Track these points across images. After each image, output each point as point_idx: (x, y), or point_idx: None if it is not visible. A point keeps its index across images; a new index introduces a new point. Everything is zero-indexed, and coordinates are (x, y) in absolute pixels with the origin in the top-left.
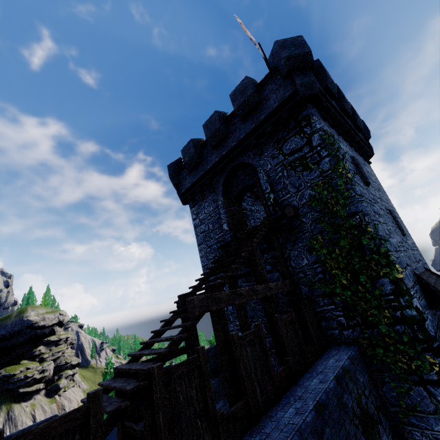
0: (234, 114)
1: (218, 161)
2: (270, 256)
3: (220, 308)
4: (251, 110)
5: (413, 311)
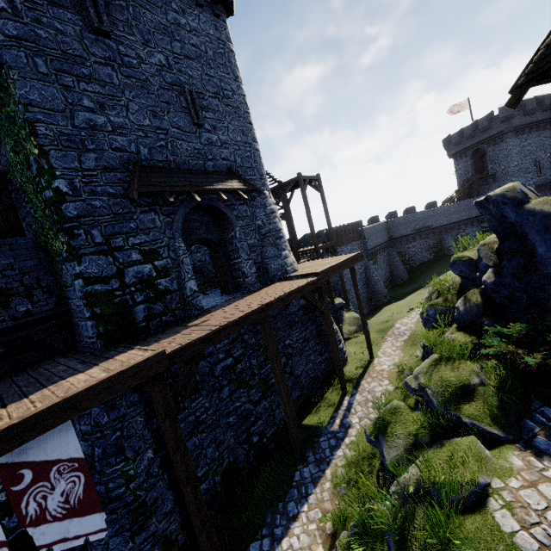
0: None
1: None
2: None
3: None
4: None
5: (51, 192)
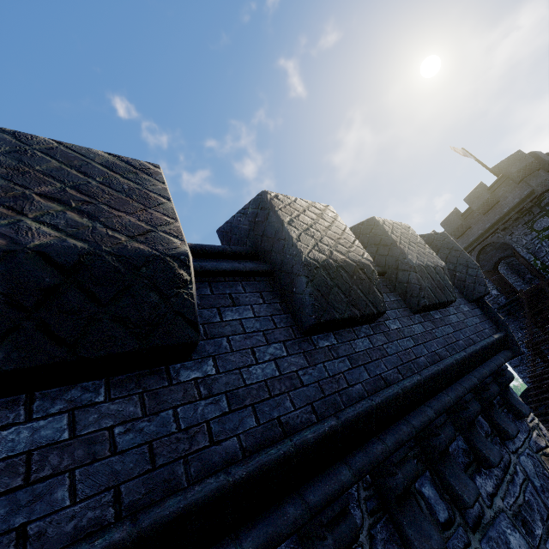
0: (472, 211)
1: (466, 246)
2: None
3: None
4: (491, 207)
5: None
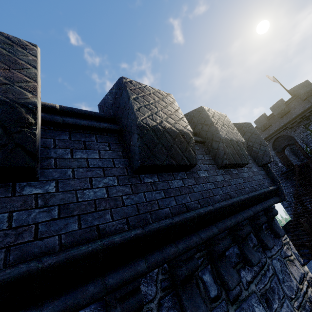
0: (273, 115)
1: (267, 136)
2: None
3: None
4: (285, 114)
5: None
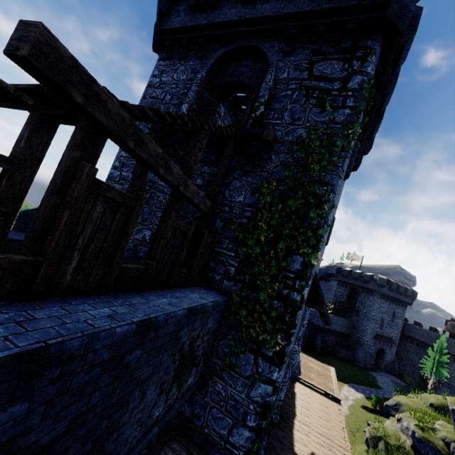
0: None
1: (235, 21)
2: (210, 171)
3: (92, 113)
4: None
5: (299, 297)
